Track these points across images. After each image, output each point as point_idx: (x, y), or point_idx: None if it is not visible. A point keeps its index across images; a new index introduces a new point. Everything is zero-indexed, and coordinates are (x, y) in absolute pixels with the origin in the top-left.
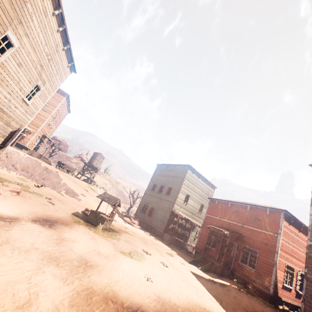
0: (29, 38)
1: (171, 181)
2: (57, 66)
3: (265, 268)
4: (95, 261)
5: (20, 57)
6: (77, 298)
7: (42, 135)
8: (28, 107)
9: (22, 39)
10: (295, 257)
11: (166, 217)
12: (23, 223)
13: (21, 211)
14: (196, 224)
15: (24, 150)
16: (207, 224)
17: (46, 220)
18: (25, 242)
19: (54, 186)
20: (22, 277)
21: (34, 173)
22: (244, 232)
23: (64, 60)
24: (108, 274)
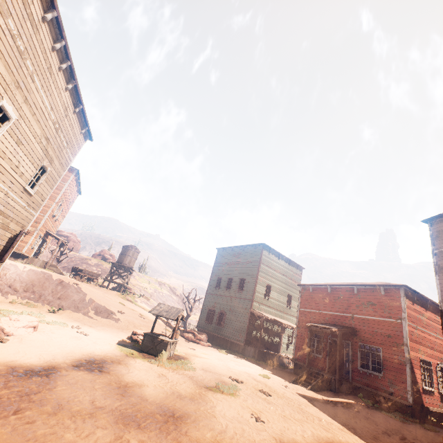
0: (31, 104)
1: (242, 269)
2: (67, 136)
3: (396, 370)
4: (182, 408)
5: (19, 132)
6: None
7: (44, 233)
8: (31, 198)
9: (21, 108)
10: (429, 346)
11: (245, 322)
12: (64, 373)
13: (52, 355)
14: (287, 325)
15: (19, 259)
16: (304, 323)
17: (90, 362)
18: (82, 402)
19: (77, 306)
20: None
21: (44, 292)
22: (357, 325)
23: (76, 125)
24: (208, 424)
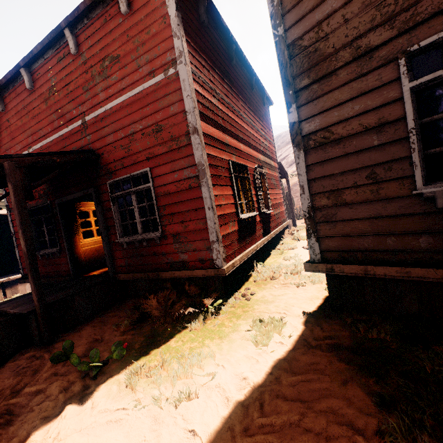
0: None
1: None
2: None
3: (184, 207)
4: None
5: None
6: None
7: None
8: None
9: None
10: (242, 138)
11: None
12: None
13: None
14: None
15: None
16: None
17: None
18: None
19: None
20: None
21: None
22: (97, 139)
23: None
24: None
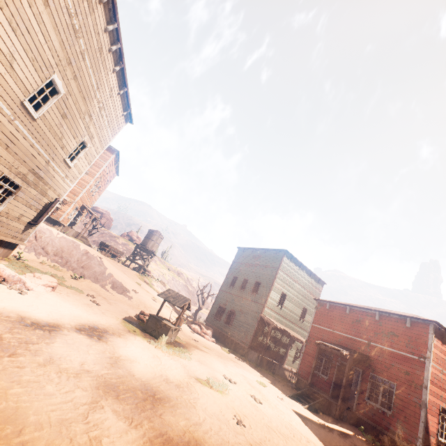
0: (79, 82)
1: (259, 272)
2: (109, 116)
3: (408, 412)
4: (165, 391)
5: (65, 107)
6: None
7: (81, 206)
8: (69, 170)
9: (69, 84)
10: None
11: (253, 326)
12: (66, 333)
13: (60, 315)
14: (296, 338)
15: (56, 226)
16: (314, 339)
17: (92, 329)
18: (72, 361)
19: (97, 278)
20: (76, 413)
21: (71, 259)
22: (373, 354)
23: (119, 107)
24: (185, 413)
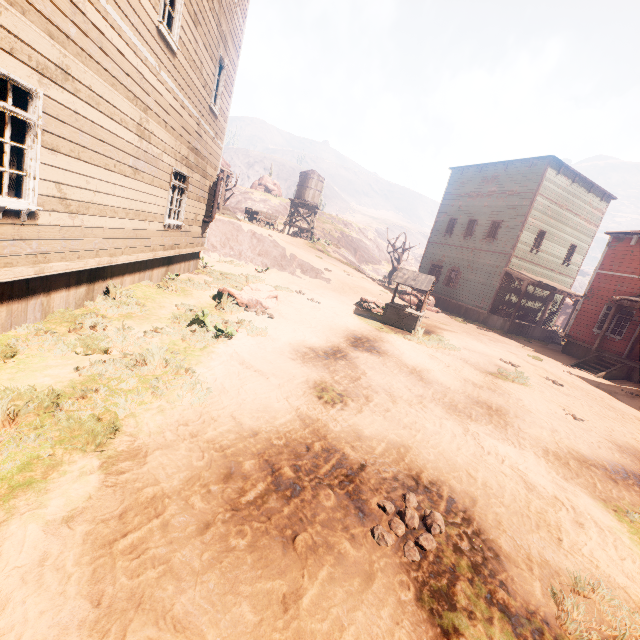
0: None
1: (498, 205)
2: None
3: None
4: (490, 400)
5: None
6: (555, 467)
7: None
8: (216, 122)
9: None
10: None
11: (493, 285)
12: (353, 355)
13: (322, 333)
14: (561, 291)
15: None
16: (600, 292)
17: (358, 340)
18: (401, 390)
19: (281, 264)
20: (473, 446)
21: (242, 247)
22: None
23: None
24: (533, 421)
